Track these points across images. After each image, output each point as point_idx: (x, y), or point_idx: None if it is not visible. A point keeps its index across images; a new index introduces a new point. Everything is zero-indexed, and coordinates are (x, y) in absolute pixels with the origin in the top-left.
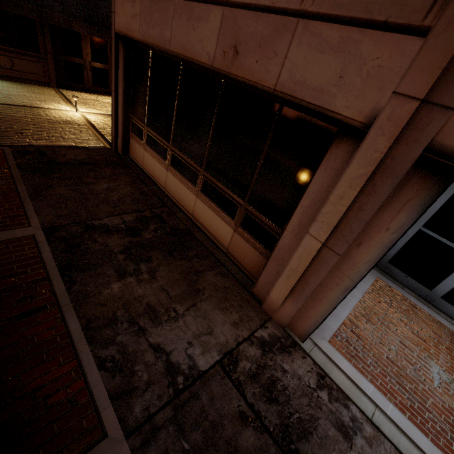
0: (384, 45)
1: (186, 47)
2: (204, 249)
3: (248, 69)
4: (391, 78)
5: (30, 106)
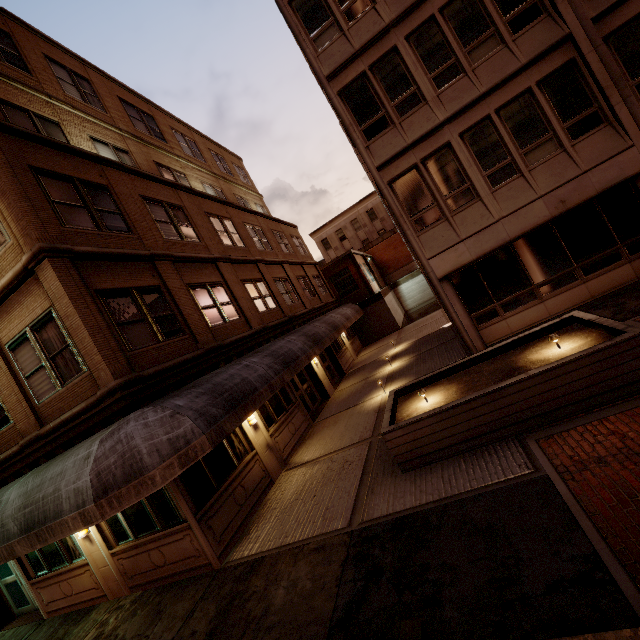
0: (625, 155)
1: (525, 227)
2: (635, 285)
3: (576, 200)
4: (636, 157)
5: (379, 409)
